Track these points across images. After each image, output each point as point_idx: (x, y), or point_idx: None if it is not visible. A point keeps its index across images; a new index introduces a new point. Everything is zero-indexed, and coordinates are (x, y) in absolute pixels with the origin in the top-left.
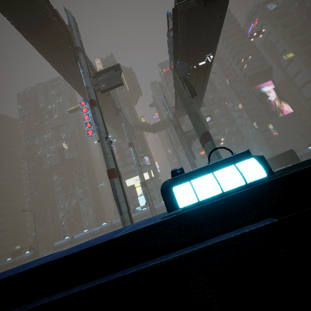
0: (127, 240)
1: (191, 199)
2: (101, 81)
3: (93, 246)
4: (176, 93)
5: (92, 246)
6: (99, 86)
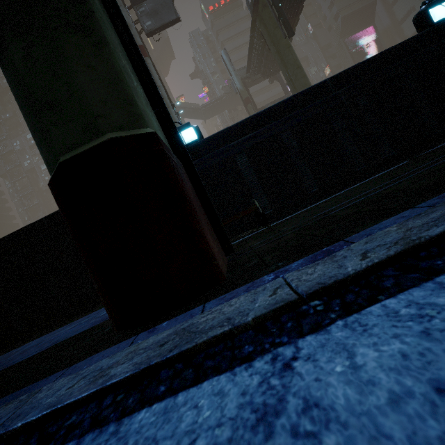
0: (401, 47)
1: (444, 13)
2: (143, 16)
3: (378, 54)
4: (251, 40)
5: (378, 54)
6: (143, 24)
